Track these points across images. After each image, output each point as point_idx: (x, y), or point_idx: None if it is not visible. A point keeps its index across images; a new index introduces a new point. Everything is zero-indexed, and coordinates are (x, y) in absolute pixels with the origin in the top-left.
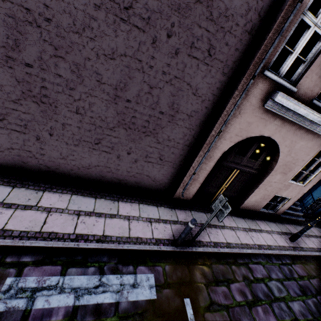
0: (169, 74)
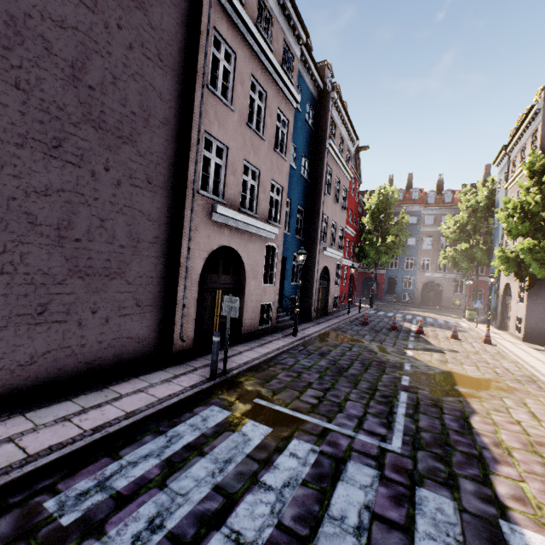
0: (118, 204)
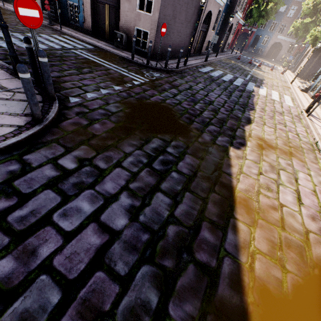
0: None
